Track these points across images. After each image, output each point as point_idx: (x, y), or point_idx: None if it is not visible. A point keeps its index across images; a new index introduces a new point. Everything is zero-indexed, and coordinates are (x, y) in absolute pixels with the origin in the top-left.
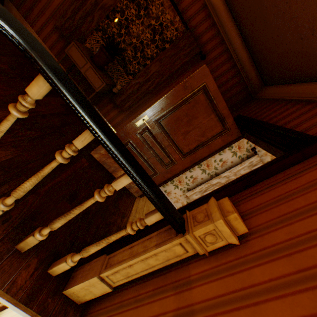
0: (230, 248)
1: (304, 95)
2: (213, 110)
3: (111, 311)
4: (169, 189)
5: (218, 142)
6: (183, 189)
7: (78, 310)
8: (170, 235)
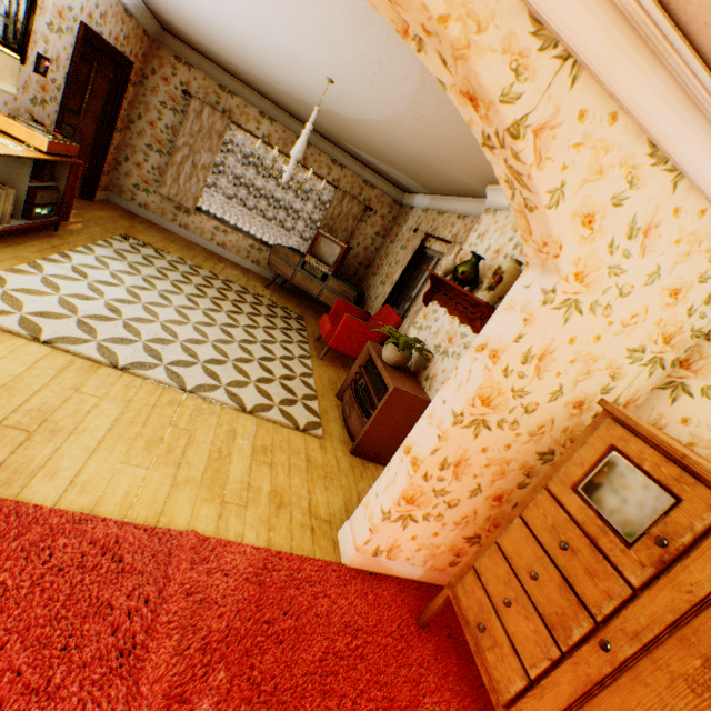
0: None
1: None
2: None
3: None
4: (144, 201)
5: (101, 84)
6: (158, 193)
7: None
8: None
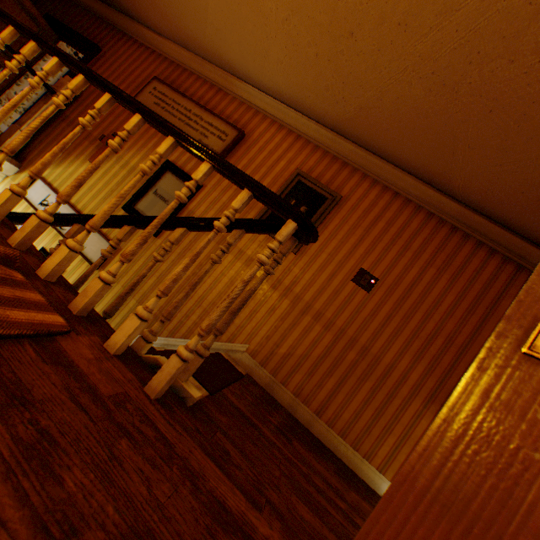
0: (79, 101)
1: (91, 9)
2: (23, 9)
3: (38, 148)
4: None
5: None
6: (20, 112)
7: (16, 159)
8: (51, 98)
